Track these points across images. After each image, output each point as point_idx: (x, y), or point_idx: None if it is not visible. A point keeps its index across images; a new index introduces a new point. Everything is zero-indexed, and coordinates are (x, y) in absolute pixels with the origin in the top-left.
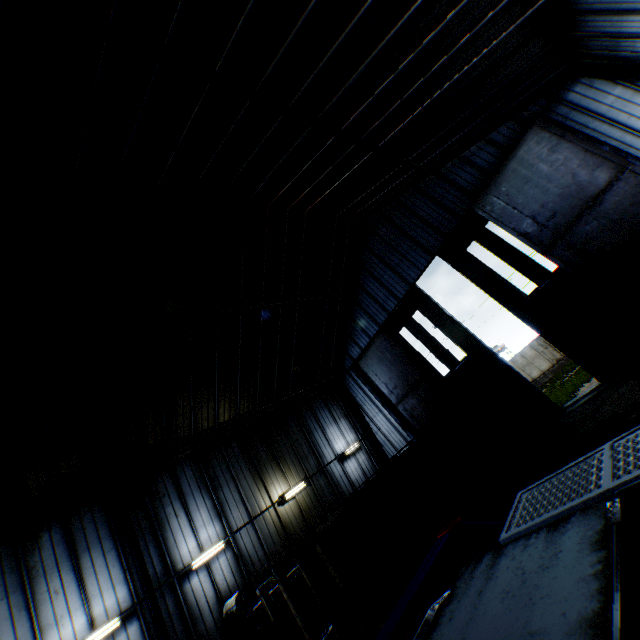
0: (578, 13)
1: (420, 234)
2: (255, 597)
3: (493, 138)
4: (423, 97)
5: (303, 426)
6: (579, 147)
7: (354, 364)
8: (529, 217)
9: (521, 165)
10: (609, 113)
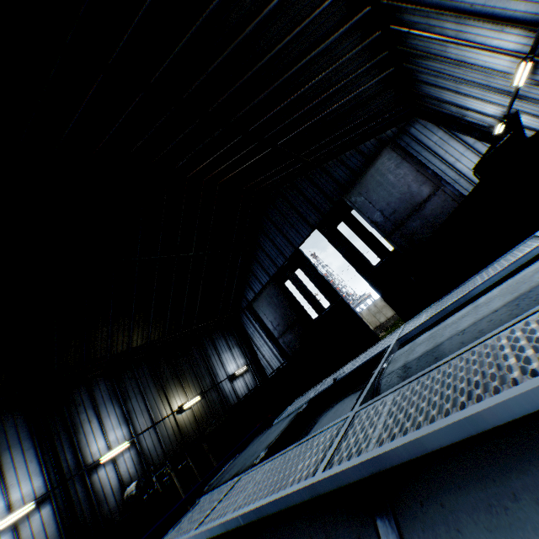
0: (416, 80)
1: (306, 211)
2: (152, 484)
3: (361, 149)
4: (311, 116)
5: (203, 352)
6: (414, 167)
7: (249, 305)
8: (379, 211)
9: (377, 173)
10: (434, 147)
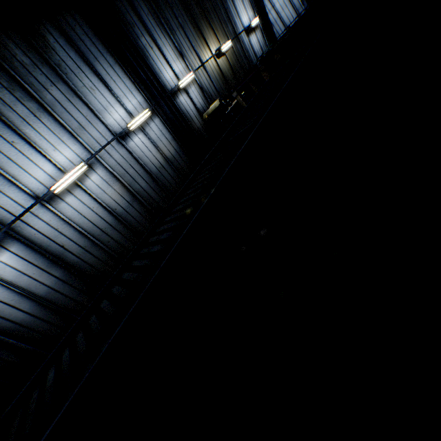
0: None
1: None
2: None
3: None
4: None
5: None
6: None
7: None
8: None
9: None
10: None
